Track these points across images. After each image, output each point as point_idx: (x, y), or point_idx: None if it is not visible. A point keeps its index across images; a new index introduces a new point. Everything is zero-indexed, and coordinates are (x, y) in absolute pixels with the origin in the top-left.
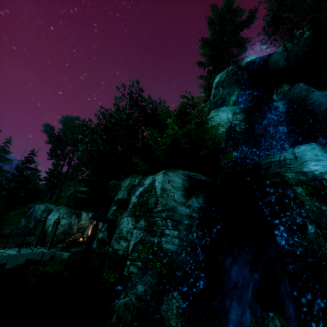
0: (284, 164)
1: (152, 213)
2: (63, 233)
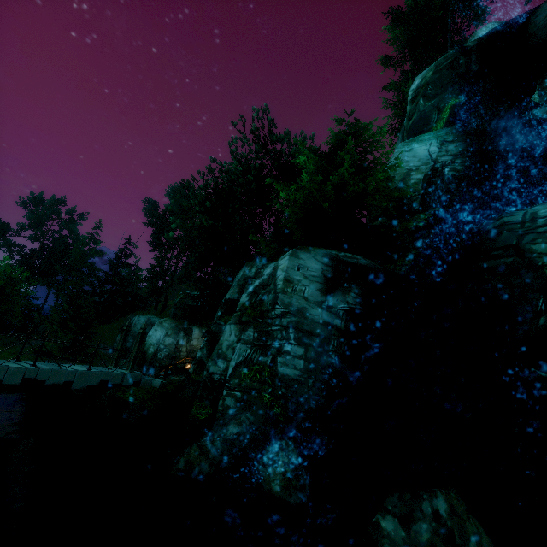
0: (532, 228)
1: (266, 319)
2: (168, 357)
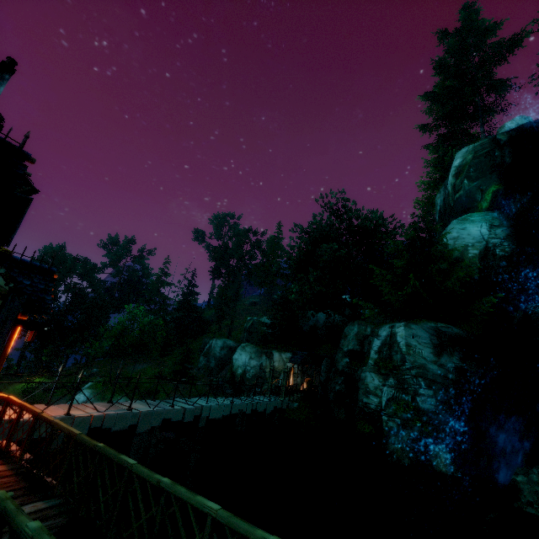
0: None
1: (399, 371)
2: (255, 376)
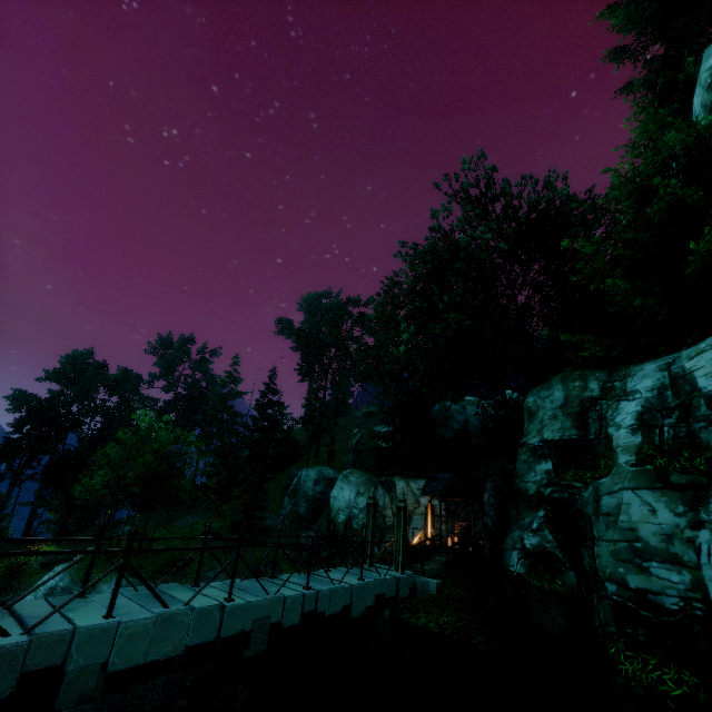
0: None
1: None
2: None
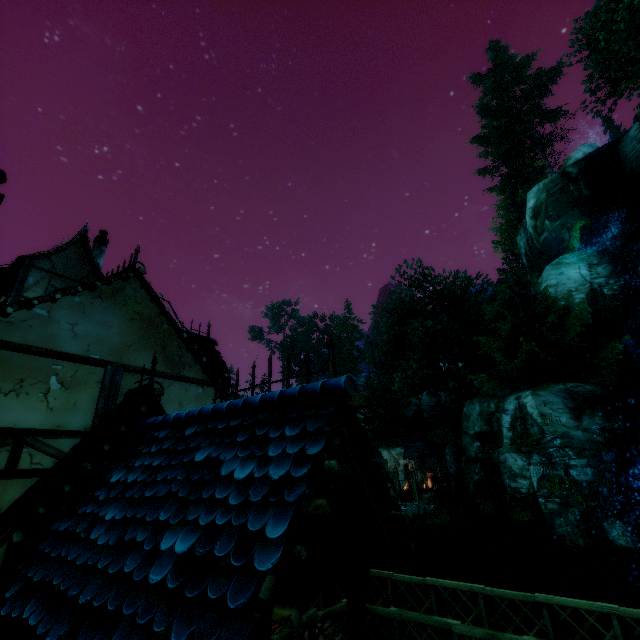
0: None
1: (541, 445)
2: None
